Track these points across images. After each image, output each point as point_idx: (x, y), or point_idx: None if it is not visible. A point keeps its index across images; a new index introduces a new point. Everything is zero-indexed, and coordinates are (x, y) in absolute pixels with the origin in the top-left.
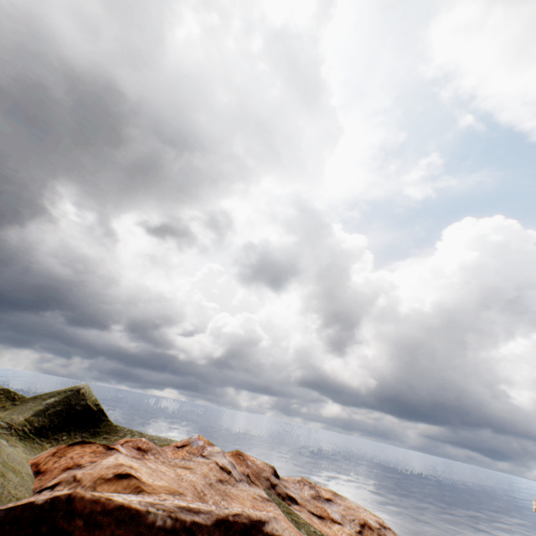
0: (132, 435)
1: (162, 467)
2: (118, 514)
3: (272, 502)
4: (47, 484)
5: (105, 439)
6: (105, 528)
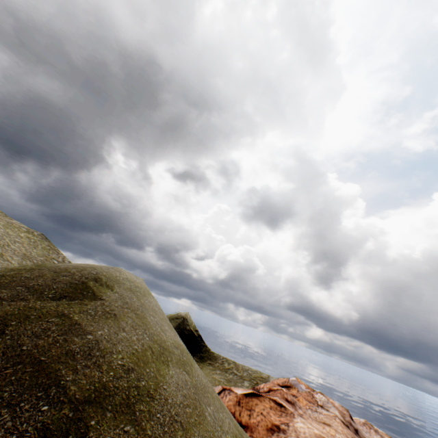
0: (228, 362)
1: (318, 426)
2: None
3: None
4: None
5: (210, 364)
6: None
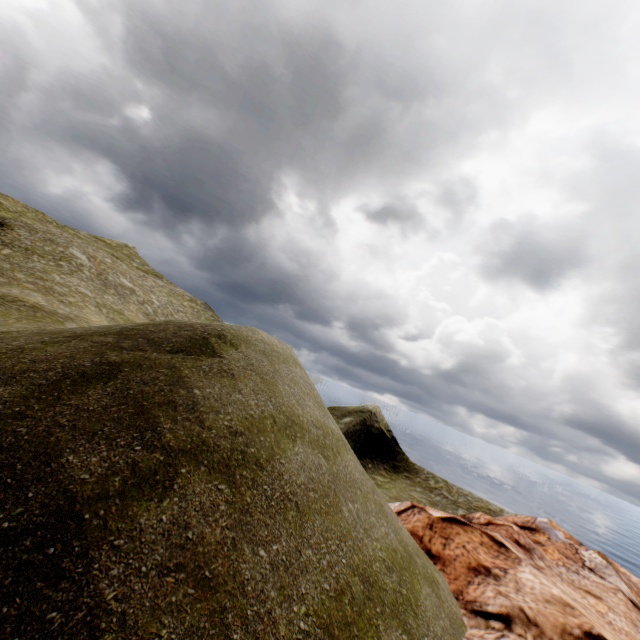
0: (435, 480)
1: (571, 591)
2: None
3: None
4: (472, 596)
5: (407, 477)
6: None
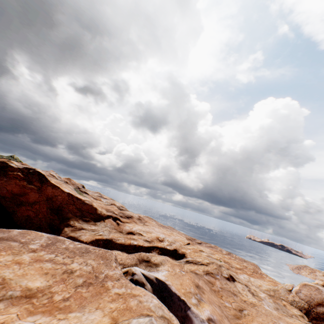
0: None
1: None
2: (3, 162)
3: (67, 185)
4: None
5: None
6: (0, 163)
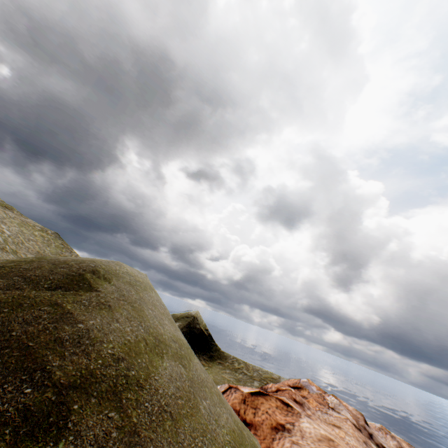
0: (238, 362)
1: (327, 428)
2: None
3: None
4: None
5: (220, 363)
6: None
